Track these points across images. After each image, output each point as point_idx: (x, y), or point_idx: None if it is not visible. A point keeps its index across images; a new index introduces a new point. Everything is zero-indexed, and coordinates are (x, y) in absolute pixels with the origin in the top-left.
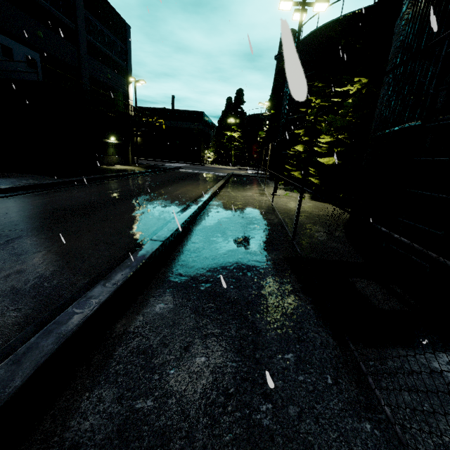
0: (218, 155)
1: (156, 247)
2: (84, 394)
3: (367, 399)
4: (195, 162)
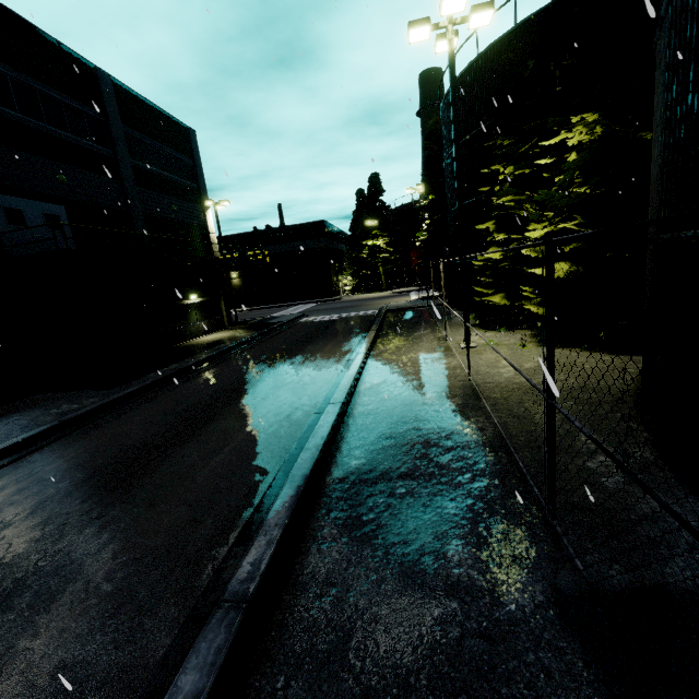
0: (359, 278)
1: (228, 642)
2: None
3: None
4: (326, 296)
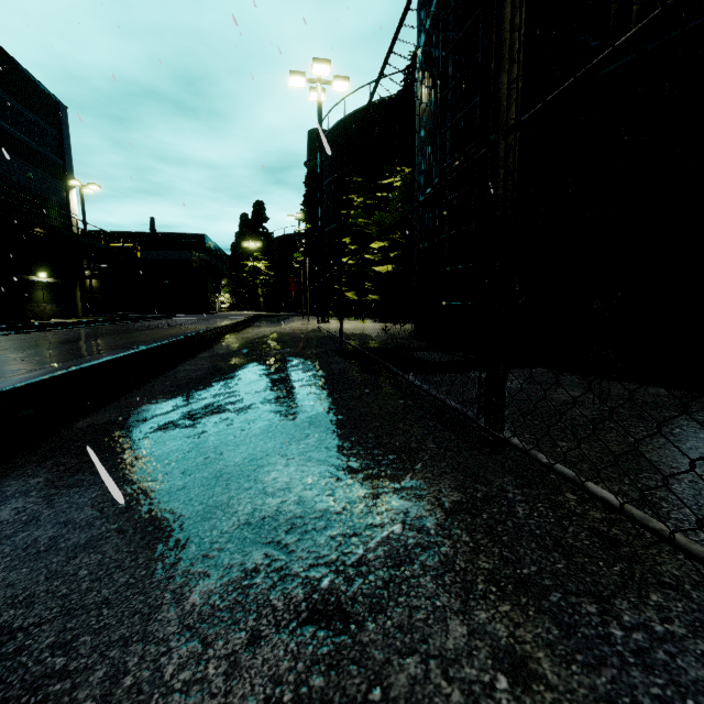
0: (237, 296)
1: (136, 350)
2: (31, 465)
3: (405, 393)
4: (201, 310)
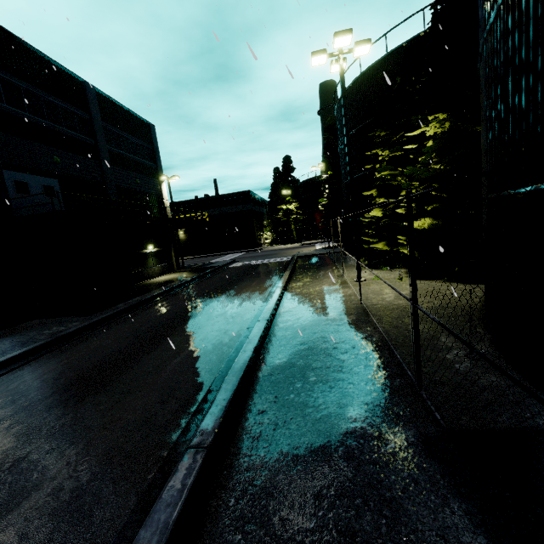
0: (276, 233)
1: (196, 471)
2: None
3: None
4: (251, 247)
